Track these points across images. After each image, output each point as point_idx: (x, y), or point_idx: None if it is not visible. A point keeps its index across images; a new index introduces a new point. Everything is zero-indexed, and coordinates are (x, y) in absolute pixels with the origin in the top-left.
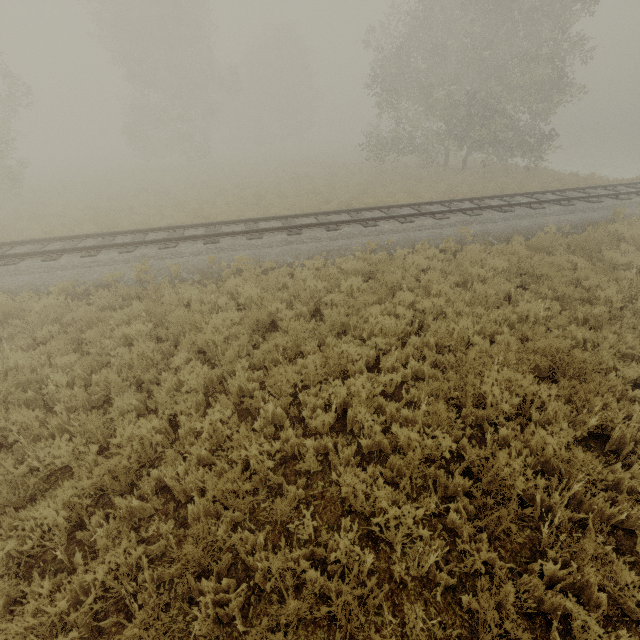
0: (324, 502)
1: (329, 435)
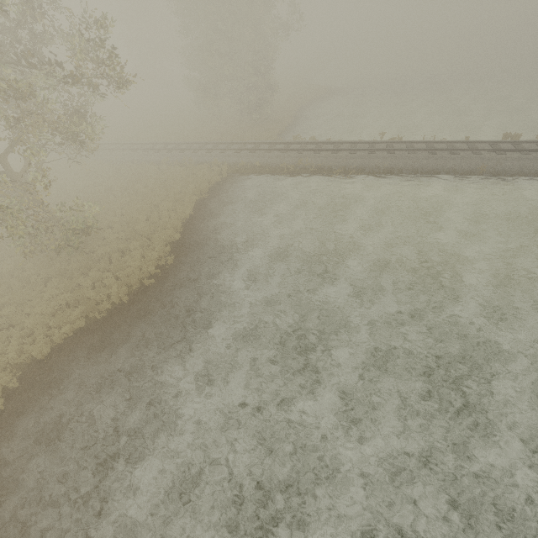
0: None
1: None
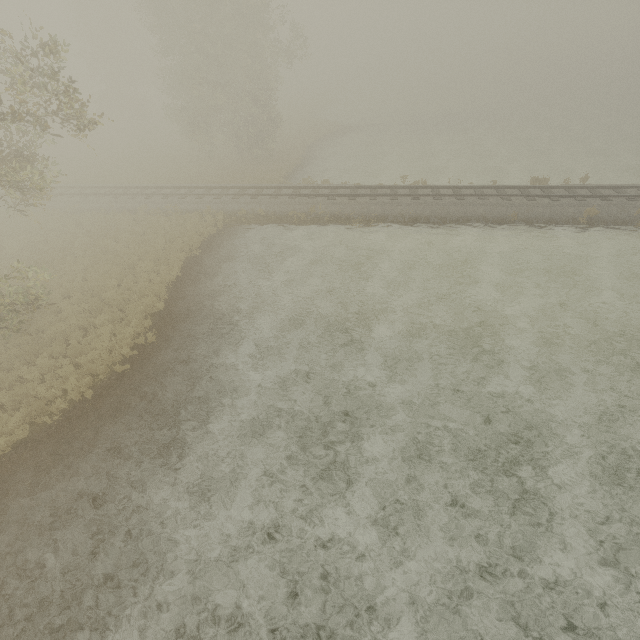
0: None
1: None
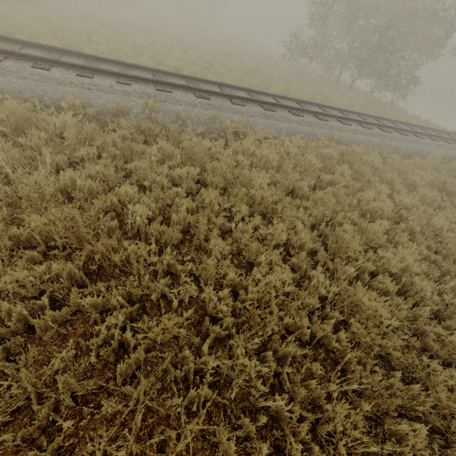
0: (410, 350)
1: (382, 295)
